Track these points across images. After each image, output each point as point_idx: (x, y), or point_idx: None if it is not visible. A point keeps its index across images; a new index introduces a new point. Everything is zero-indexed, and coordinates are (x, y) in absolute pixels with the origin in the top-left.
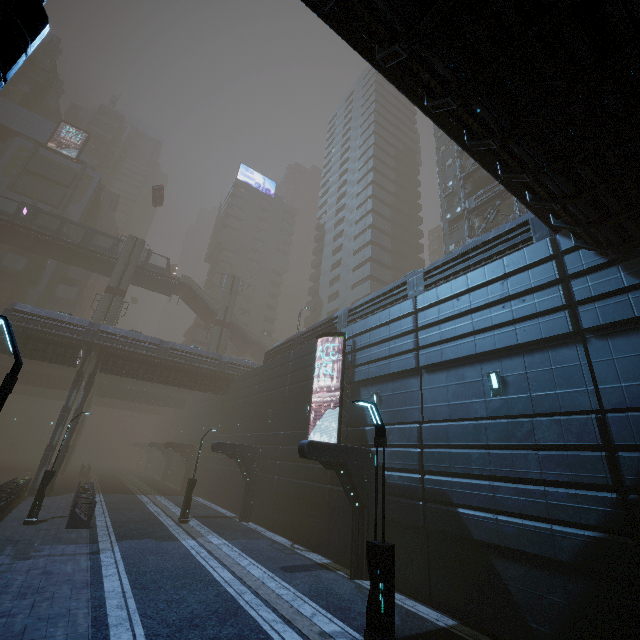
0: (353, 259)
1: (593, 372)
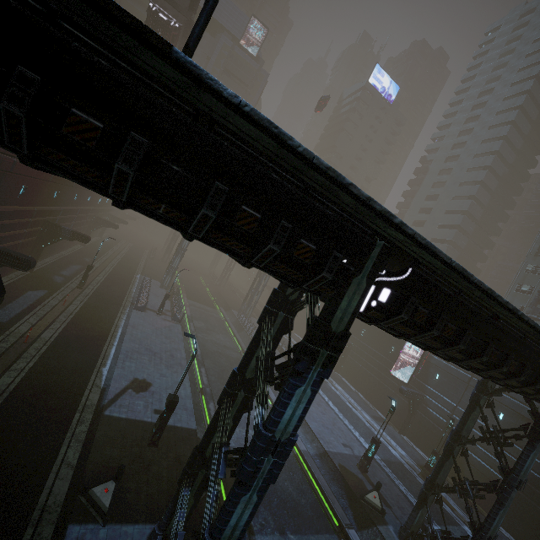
0: (443, 217)
1: None
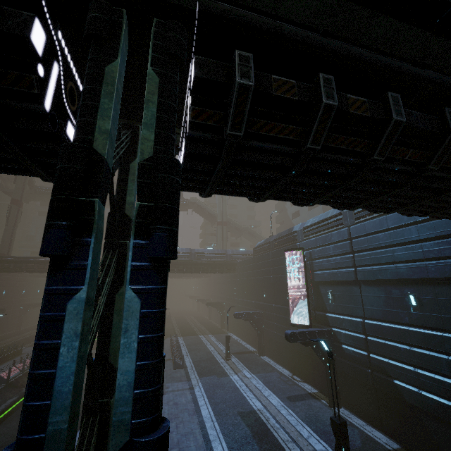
0: None
1: None
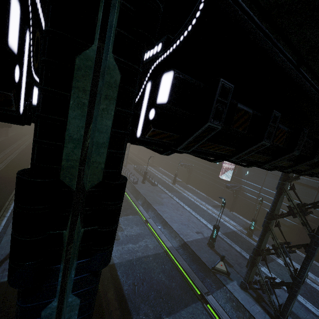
0: None
1: (316, 197)
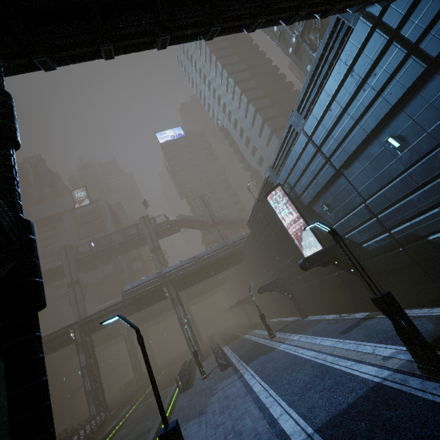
0: (254, 130)
1: None
